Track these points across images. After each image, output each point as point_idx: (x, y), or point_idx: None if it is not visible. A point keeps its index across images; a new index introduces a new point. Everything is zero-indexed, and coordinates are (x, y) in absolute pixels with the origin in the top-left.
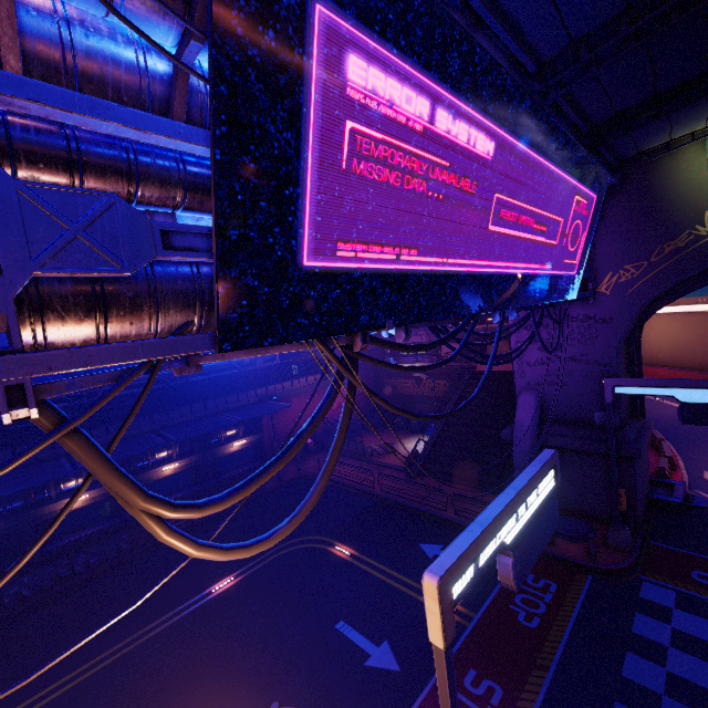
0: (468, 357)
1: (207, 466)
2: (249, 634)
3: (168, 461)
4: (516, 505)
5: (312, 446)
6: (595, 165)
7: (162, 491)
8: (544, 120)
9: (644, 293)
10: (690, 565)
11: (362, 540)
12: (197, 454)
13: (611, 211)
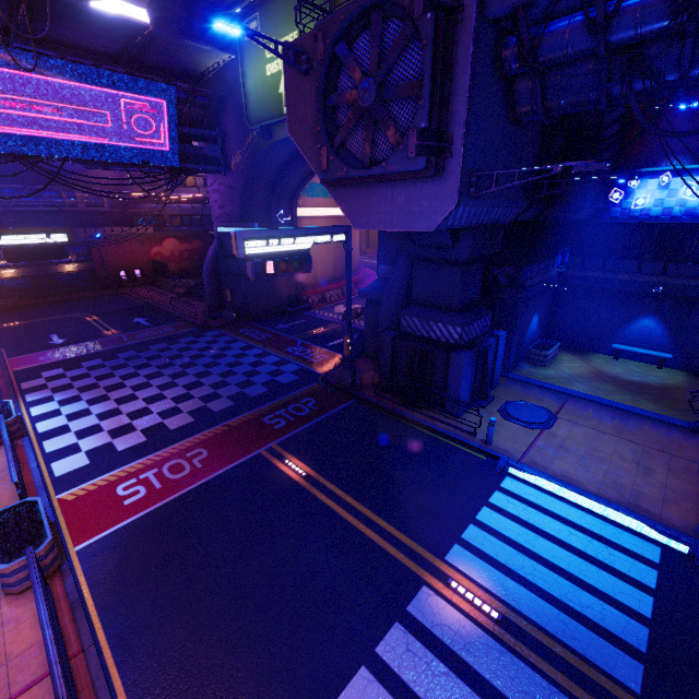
0: (68, 186)
1: (44, 278)
2: (5, 336)
3: (8, 268)
4: (7, 232)
5: (141, 280)
6: (138, 80)
7: (6, 289)
8: (26, 56)
9: (244, 172)
10: (247, 328)
11: (109, 316)
12: (32, 267)
13: (230, 112)
